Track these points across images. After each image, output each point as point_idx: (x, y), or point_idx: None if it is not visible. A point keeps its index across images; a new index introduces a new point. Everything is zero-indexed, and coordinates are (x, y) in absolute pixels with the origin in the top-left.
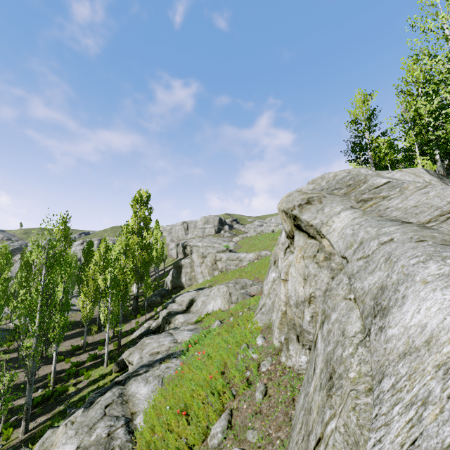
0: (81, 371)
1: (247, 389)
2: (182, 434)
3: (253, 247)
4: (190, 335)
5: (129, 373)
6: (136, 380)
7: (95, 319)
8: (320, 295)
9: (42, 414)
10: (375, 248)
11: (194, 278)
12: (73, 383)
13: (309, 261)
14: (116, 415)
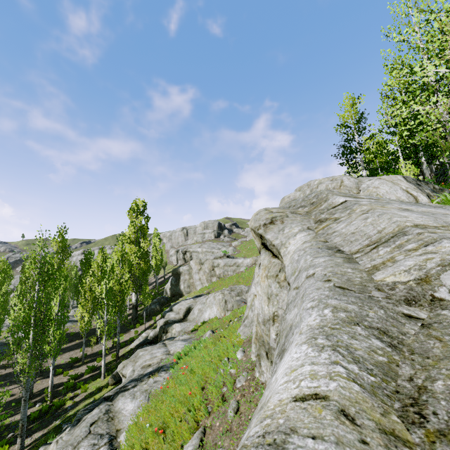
0: (79, 384)
1: (221, 406)
2: None
3: (251, 252)
4: (183, 345)
5: (119, 388)
6: (123, 396)
7: (95, 330)
8: (282, 314)
9: (38, 430)
10: (303, 280)
11: (192, 285)
12: (70, 397)
13: (271, 280)
14: (100, 433)
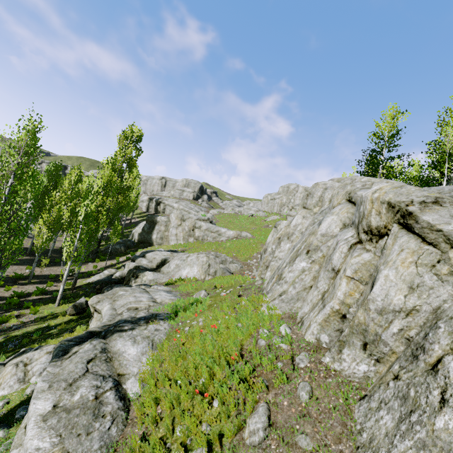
0: (26, 304)
1: (284, 384)
2: (201, 417)
3: (232, 225)
4: (170, 297)
5: (107, 325)
6: (121, 337)
7: (45, 251)
8: (426, 311)
9: None
10: None
11: (166, 238)
12: (14, 315)
13: (424, 269)
14: (102, 375)
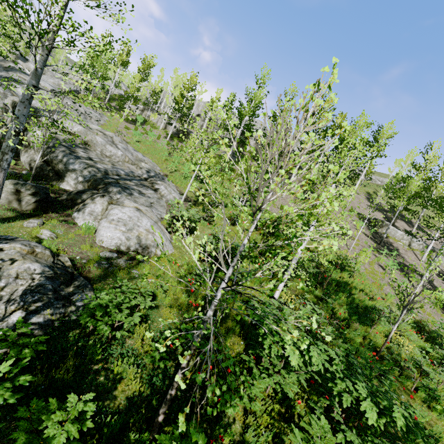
0: None
1: None
2: None
3: None
4: None
5: None
6: None
7: None
8: None
9: None
10: None
11: None
12: None
13: None
14: None
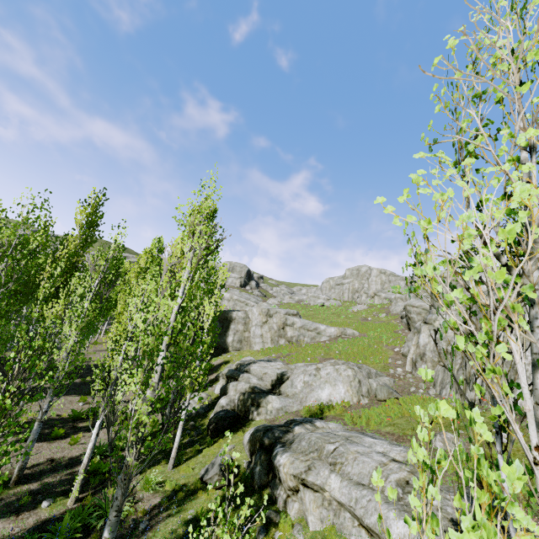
0: None
1: None
2: None
3: (316, 319)
4: (397, 448)
5: None
6: None
7: (87, 368)
8: None
9: None
10: None
11: (247, 341)
12: None
13: None
14: None
